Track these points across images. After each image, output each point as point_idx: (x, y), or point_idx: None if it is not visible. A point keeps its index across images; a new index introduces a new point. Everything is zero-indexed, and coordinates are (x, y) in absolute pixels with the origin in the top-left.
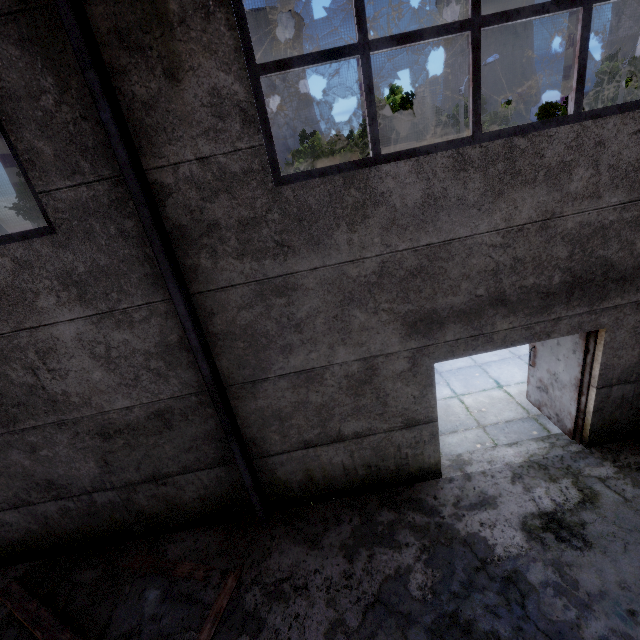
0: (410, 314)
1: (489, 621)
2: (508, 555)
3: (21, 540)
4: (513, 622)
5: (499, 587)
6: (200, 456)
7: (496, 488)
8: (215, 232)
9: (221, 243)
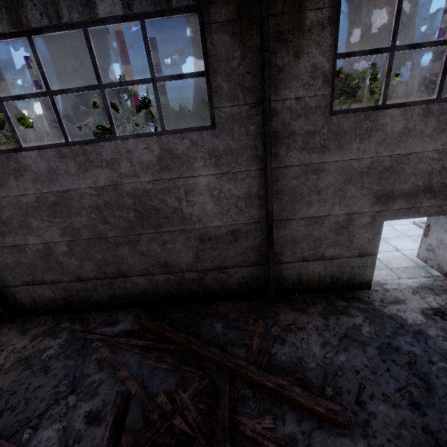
0: (379, 192)
1: (408, 347)
2: (415, 323)
3: (140, 294)
4: (422, 348)
5: (412, 335)
6: (246, 258)
7: (404, 296)
8: (292, 136)
9: (293, 142)
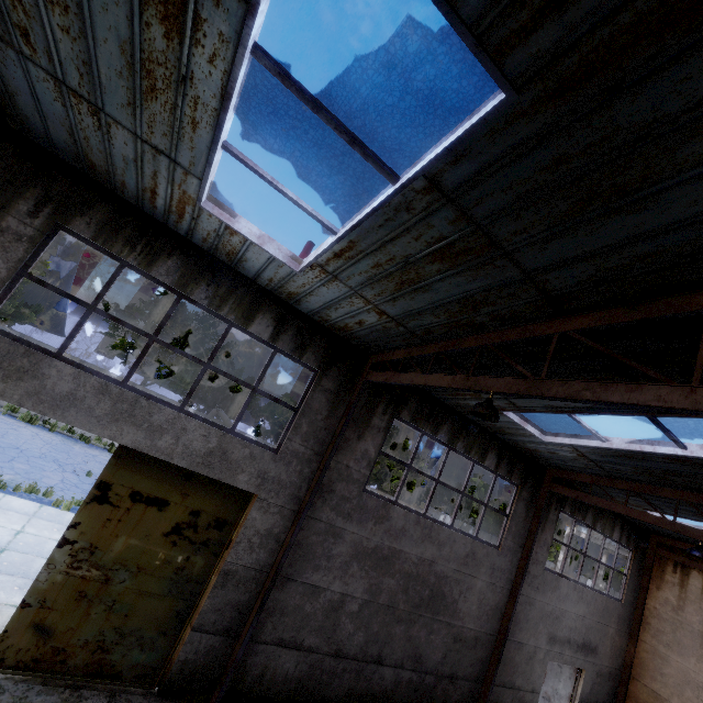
0: (551, 633)
1: None
2: None
3: (376, 695)
4: None
5: None
6: (473, 671)
7: None
8: (528, 574)
9: (527, 578)
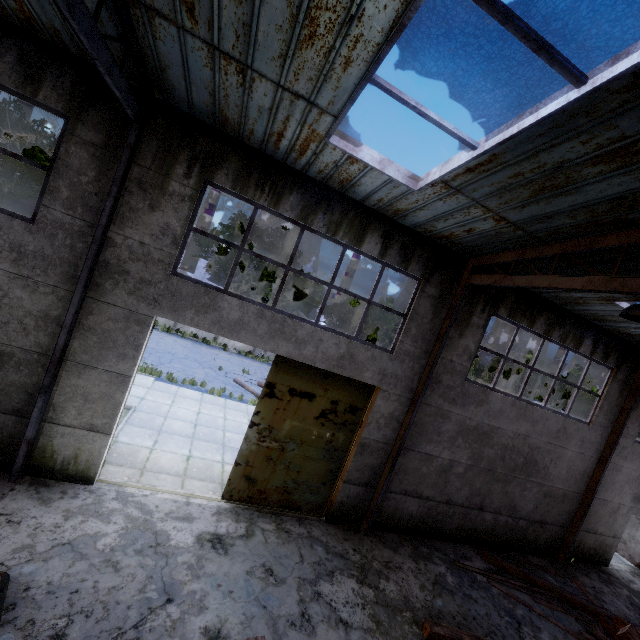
0: (635, 494)
1: None
2: None
3: (479, 531)
4: None
5: None
6: (560, 519)
7: (630, 577)
8: (617, 446)
9: (616, 449)
